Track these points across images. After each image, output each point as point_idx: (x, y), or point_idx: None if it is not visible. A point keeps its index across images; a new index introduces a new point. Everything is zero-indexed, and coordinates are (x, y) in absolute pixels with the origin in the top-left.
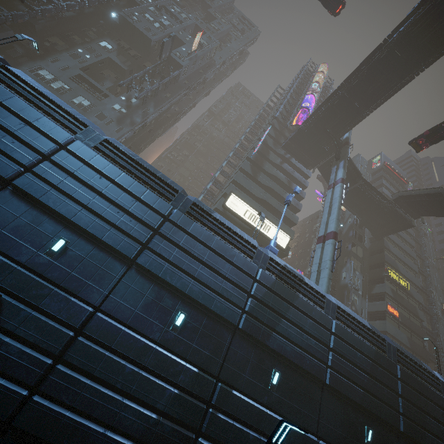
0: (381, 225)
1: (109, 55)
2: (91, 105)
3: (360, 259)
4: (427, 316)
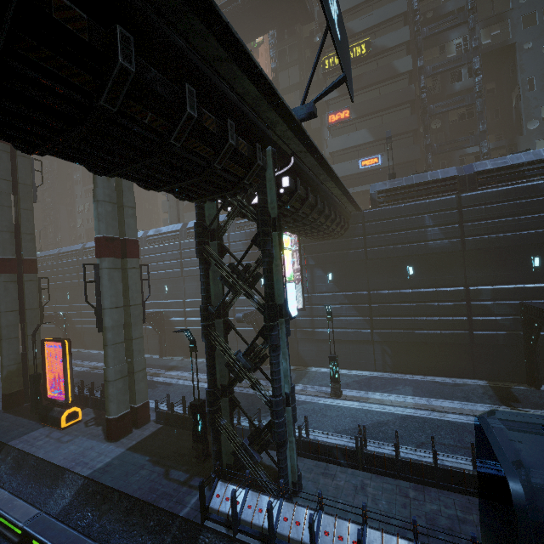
0: (290, 9)
1: None
2: None
3: (295, 87)
4: (488, 13)
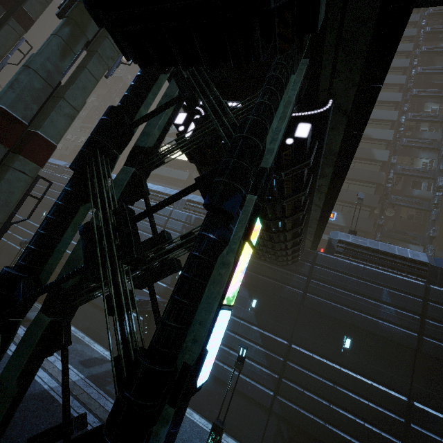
0: None
1: (93, 104)
2: (86, 138)
3: None
4: None
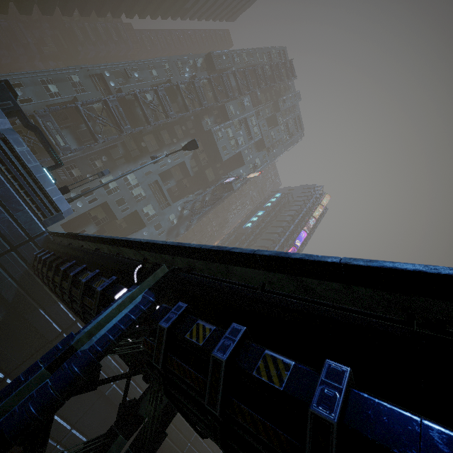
0: None
1: (185, 159)
2: (155, 213)
3: None
4: None
